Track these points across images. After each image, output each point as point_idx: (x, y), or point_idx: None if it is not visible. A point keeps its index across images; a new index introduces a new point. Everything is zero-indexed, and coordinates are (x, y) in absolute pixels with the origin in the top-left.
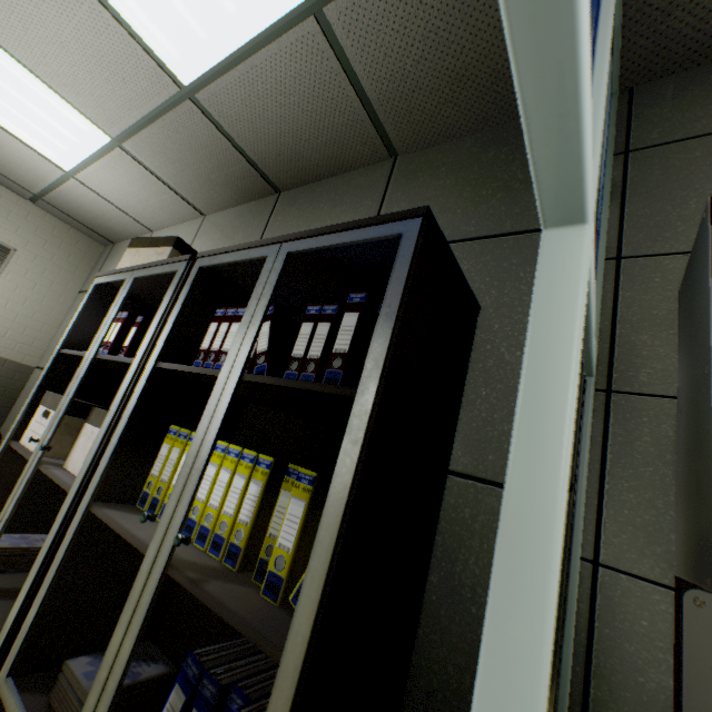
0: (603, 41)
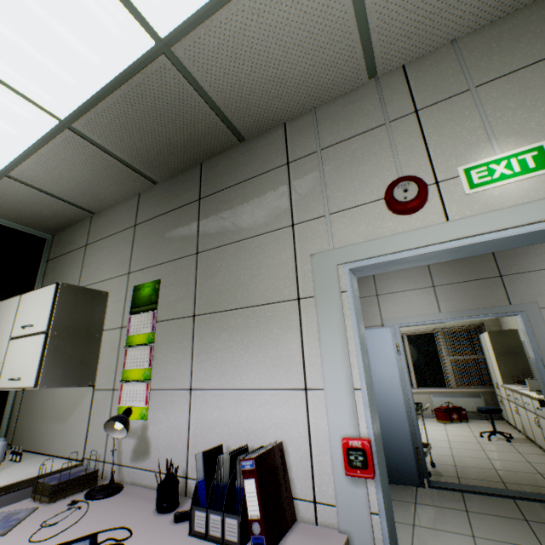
0: None
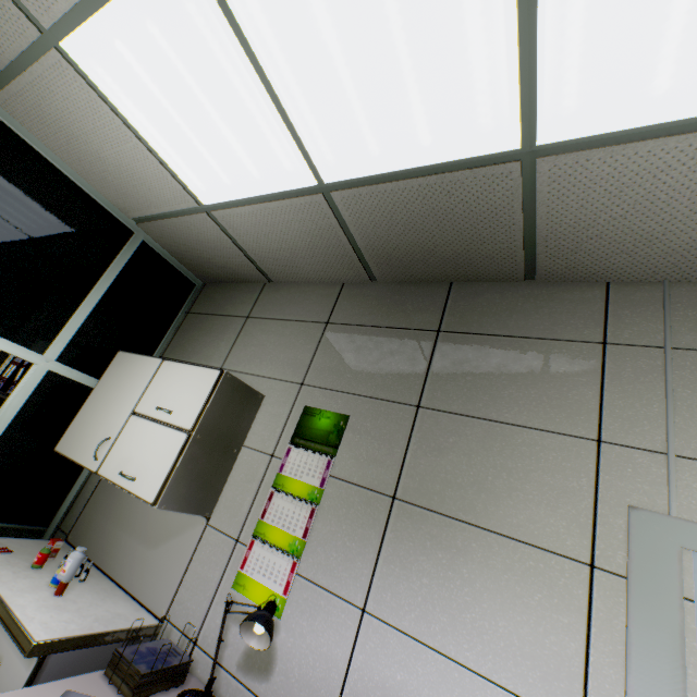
0: (77, 312)
